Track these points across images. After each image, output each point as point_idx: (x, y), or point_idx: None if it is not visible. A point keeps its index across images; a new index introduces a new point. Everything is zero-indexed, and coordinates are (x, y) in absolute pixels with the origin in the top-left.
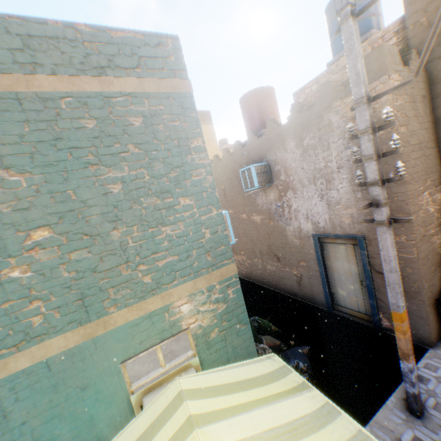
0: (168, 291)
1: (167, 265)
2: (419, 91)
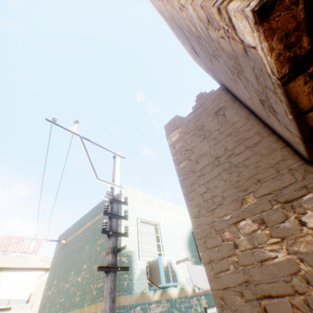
0: (97, 302)
1: (100, 286)
2: (211, 111)
